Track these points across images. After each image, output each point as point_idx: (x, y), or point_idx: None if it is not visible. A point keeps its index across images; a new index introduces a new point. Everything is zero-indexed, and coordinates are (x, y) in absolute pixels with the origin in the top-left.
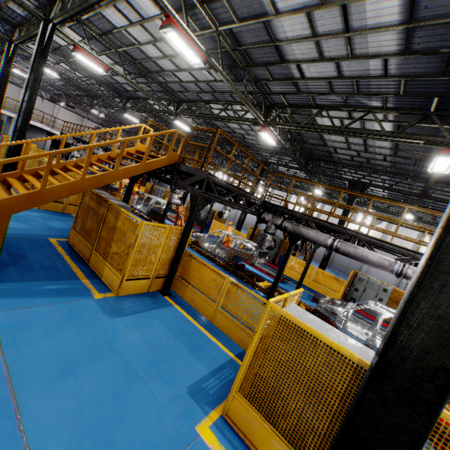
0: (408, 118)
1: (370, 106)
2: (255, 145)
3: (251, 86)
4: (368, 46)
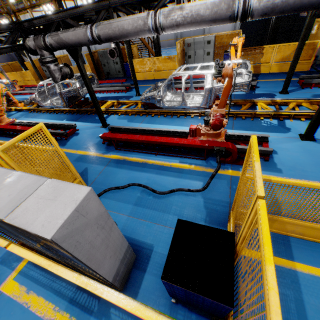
0: None
1: None
2: None
3: None
4: None
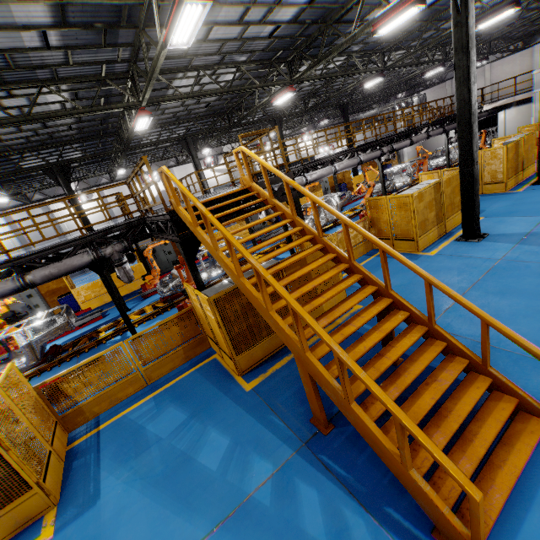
0: (253, 67)
1: (237, 61)
2: (15, 146)
3: (121, 52)
4: (277, 15)
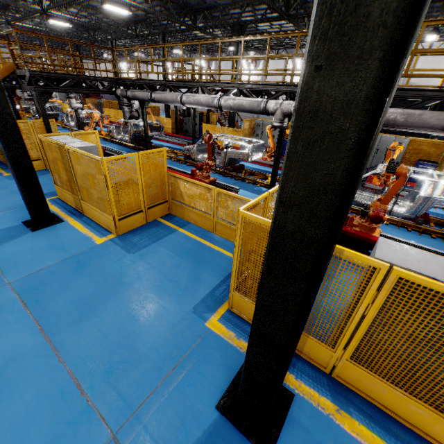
0: None
1: None
2: (147, 16)
3: None
4: None
